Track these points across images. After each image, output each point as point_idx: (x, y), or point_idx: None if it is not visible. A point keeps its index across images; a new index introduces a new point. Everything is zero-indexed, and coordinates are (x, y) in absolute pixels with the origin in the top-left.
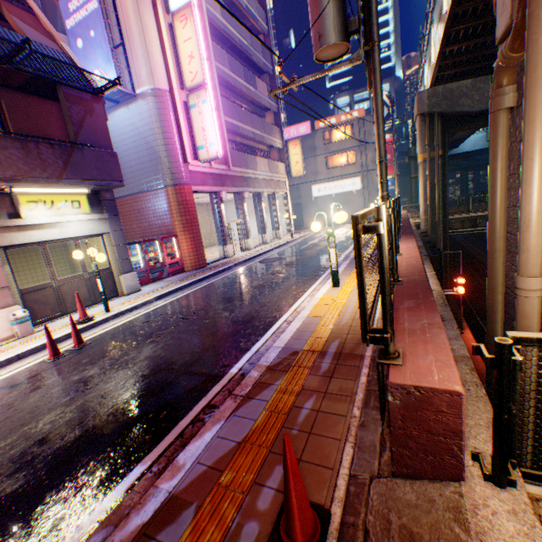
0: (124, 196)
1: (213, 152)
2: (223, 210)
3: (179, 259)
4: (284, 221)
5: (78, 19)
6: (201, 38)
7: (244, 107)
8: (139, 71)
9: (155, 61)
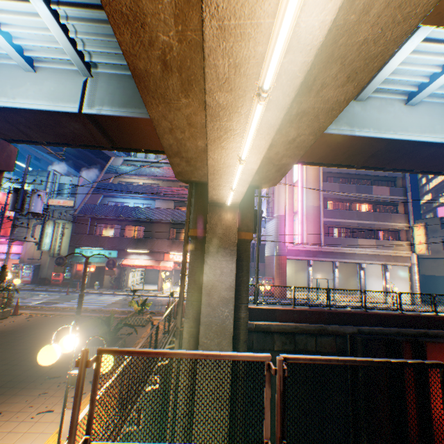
0: (267, 255)
1: (296, 241)
2: (310, 270)
3: (271, 290)
4: (406, 290)
5: (263, 192)
6: (299, 193)
7: (365, 203)
8: (275, 208)
9: (280, 204)
